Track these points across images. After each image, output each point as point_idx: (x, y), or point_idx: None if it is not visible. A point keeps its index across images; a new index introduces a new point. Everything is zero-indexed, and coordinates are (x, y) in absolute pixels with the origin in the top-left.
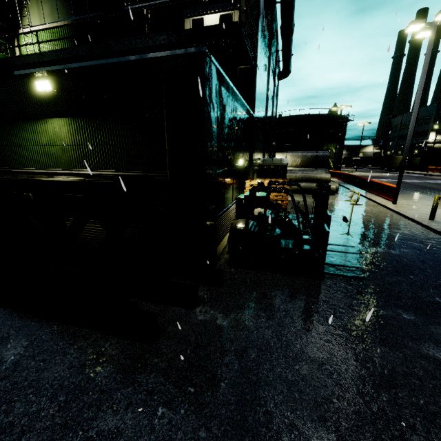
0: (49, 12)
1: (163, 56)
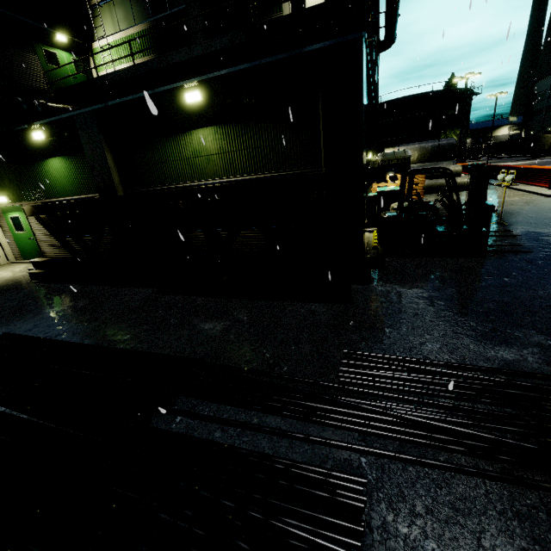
0: (123, 16)
1: (320, 47)
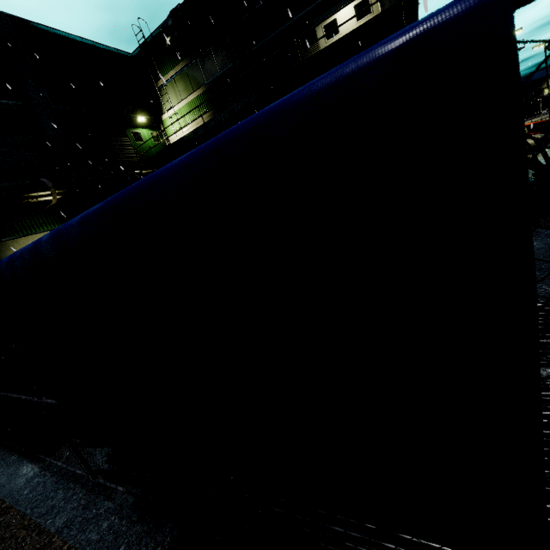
0: (183, 87)
1: None
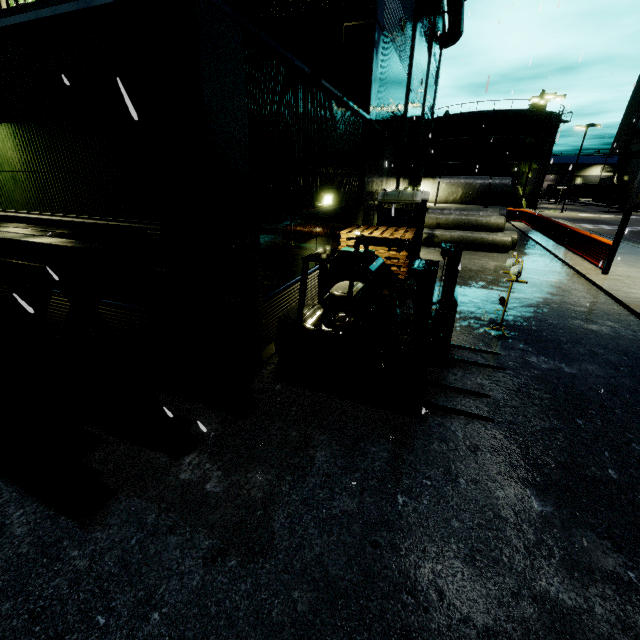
0: None
1: None
